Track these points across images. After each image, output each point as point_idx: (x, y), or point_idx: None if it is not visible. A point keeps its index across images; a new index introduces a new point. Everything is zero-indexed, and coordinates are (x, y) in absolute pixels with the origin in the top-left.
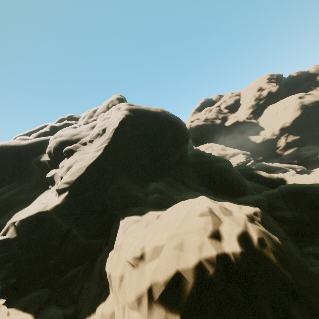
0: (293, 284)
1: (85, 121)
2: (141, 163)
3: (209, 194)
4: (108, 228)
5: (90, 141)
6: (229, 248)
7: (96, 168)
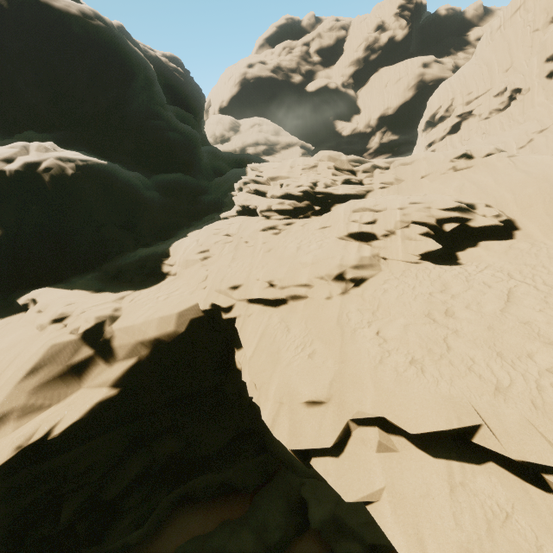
0: (50, 193)
1: None
2: (25, 103)
3: (129, 165)
4: None
5: None
6: (8, 167)
7: None
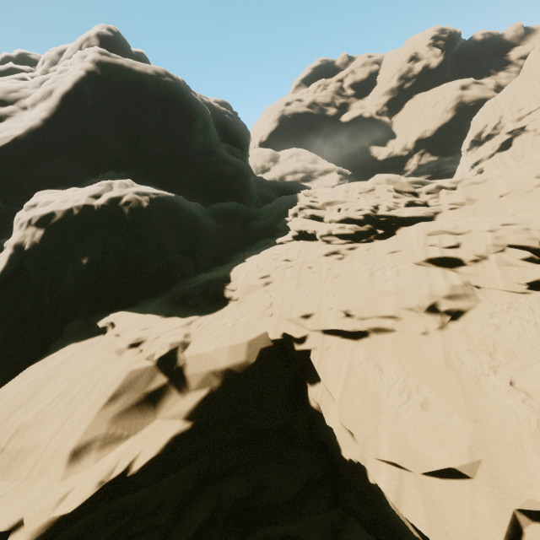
0: (128, 224)
1: (44, 70)
2: (108, 148)
3: (188, 196)
4: None
5: (31, 105)
6: (96, 202)
7: (30, 141)
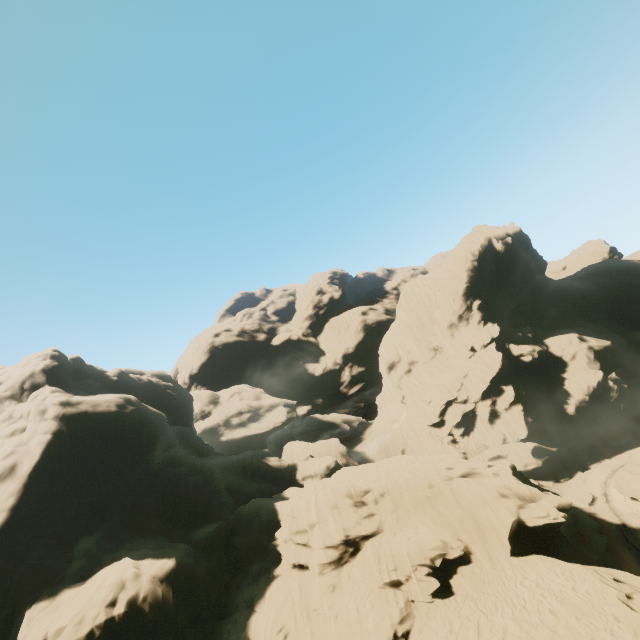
0: (152, 623)
1: None
2: (72, 505)
3: (165, 530)
4: (9, 623)
5: None
6: (117, 612)
7: None
